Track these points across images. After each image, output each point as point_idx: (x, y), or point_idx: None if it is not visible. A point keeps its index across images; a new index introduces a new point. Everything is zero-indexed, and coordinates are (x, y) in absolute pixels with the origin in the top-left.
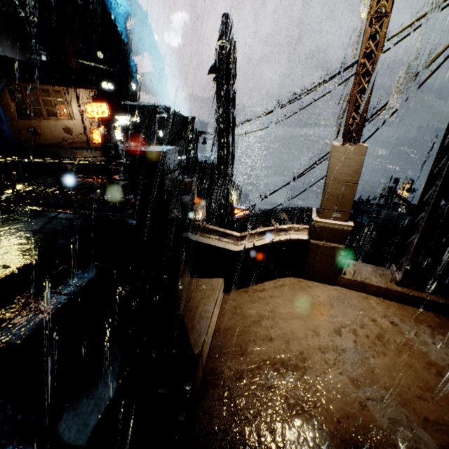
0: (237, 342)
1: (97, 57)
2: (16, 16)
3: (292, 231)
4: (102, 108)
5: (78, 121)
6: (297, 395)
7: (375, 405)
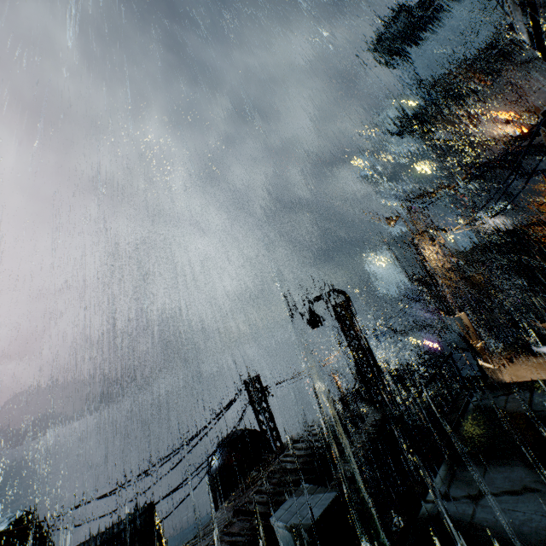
0: None
1: None
2: None
3: None
4: None
5: None
6: None
7: None
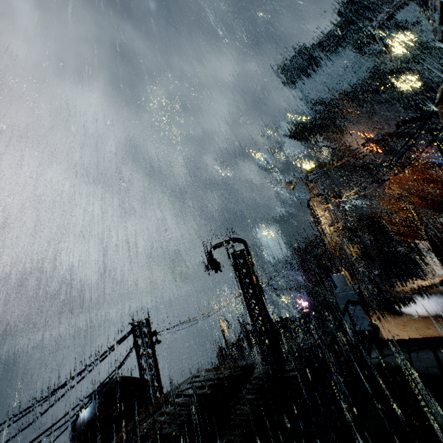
0: None
1: None
2: None
3: None
4: None
5: None
6: None
7: (436, 327)
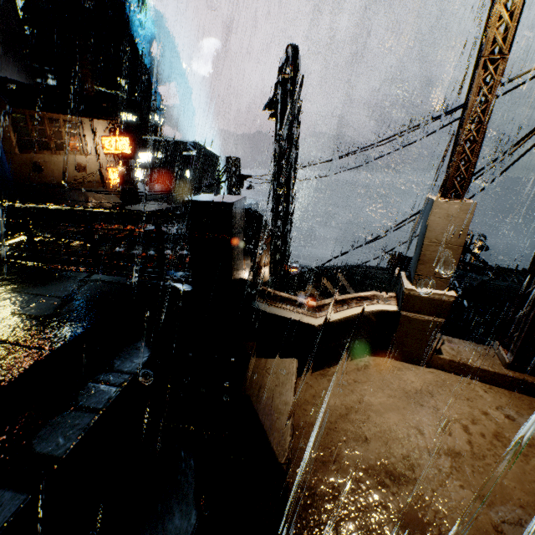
0: (324, 444)
1: (115, 83)
2: (21, 33)
3: (377, 300)
4: (122, 143)
5: (93, 157)
6: (414, 518)
7: (514, 530)
